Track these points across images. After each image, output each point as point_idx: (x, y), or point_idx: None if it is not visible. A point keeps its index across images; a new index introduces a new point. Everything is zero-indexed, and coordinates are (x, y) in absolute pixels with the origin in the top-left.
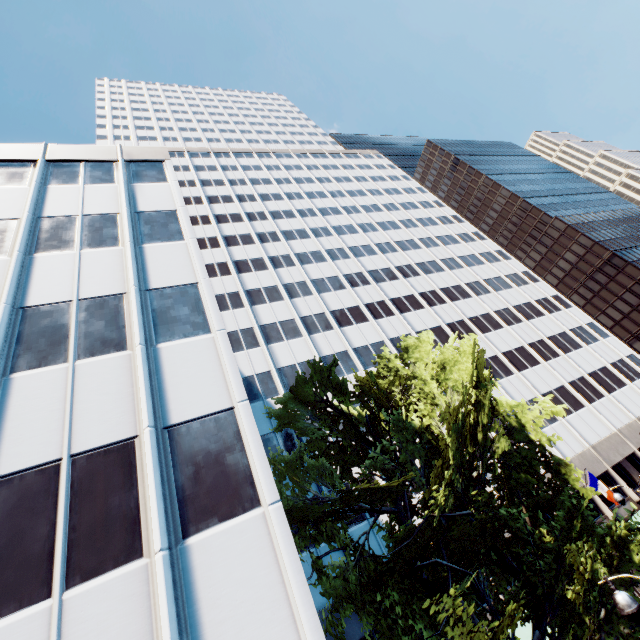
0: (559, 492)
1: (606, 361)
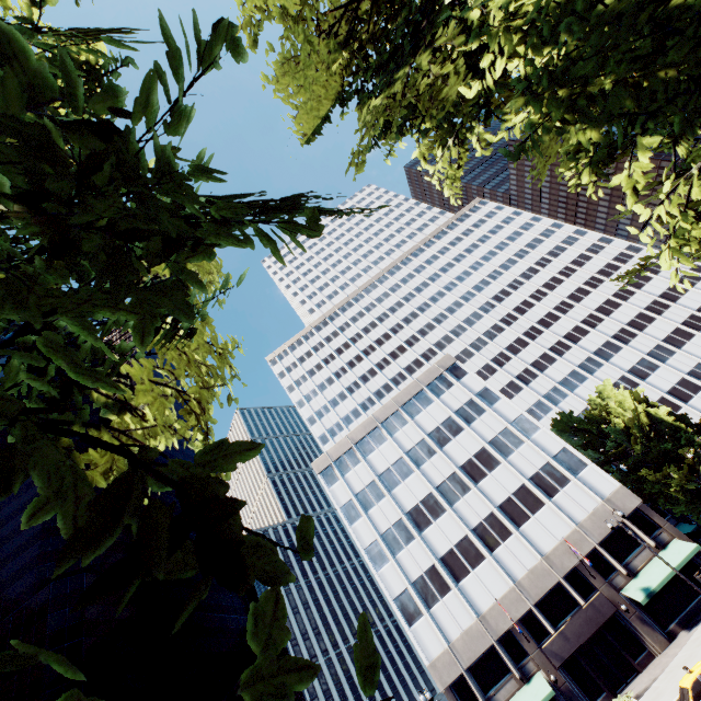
0: (698, 428)
1: None
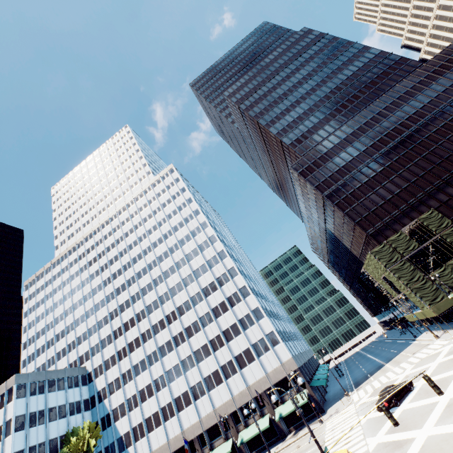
0: None
1: (251, 342)
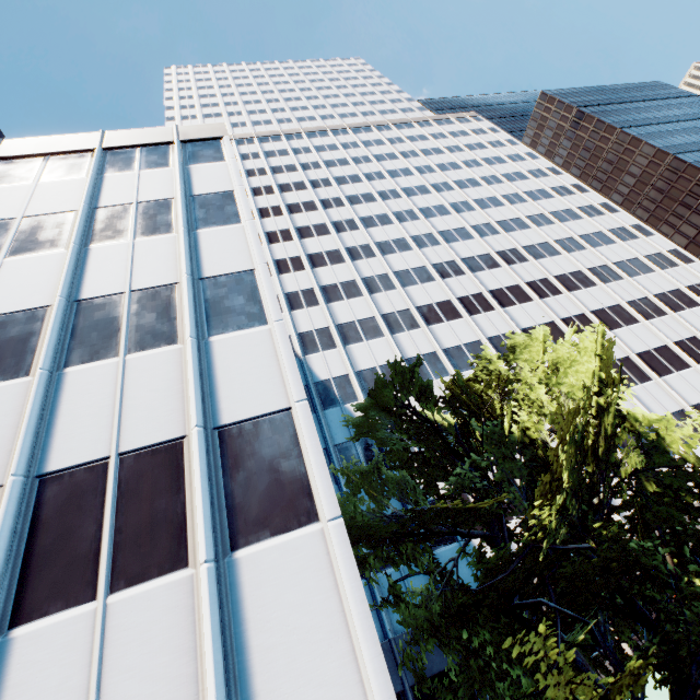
0: None
1: None
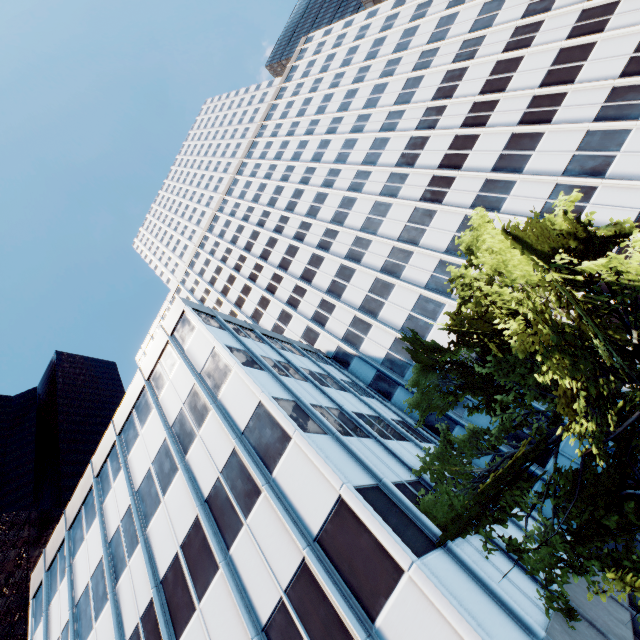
0: None
1: None
